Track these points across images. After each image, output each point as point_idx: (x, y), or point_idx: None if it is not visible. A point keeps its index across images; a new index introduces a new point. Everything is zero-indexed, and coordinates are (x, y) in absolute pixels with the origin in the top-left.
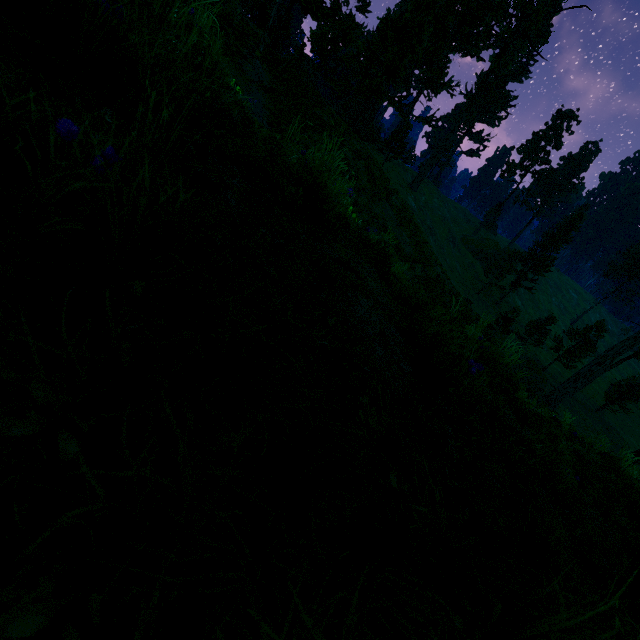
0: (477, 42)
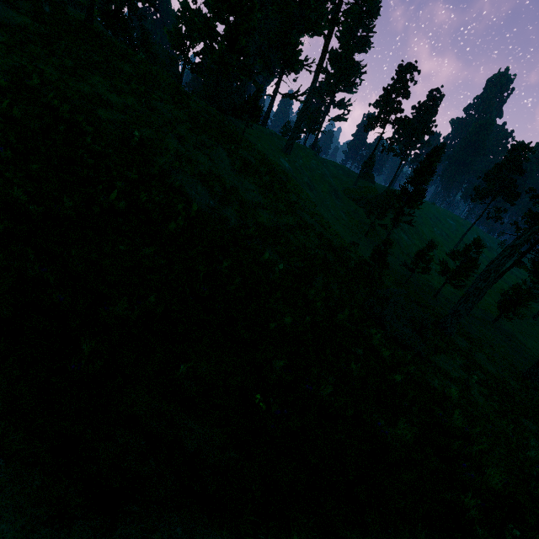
0: (319, 21)
